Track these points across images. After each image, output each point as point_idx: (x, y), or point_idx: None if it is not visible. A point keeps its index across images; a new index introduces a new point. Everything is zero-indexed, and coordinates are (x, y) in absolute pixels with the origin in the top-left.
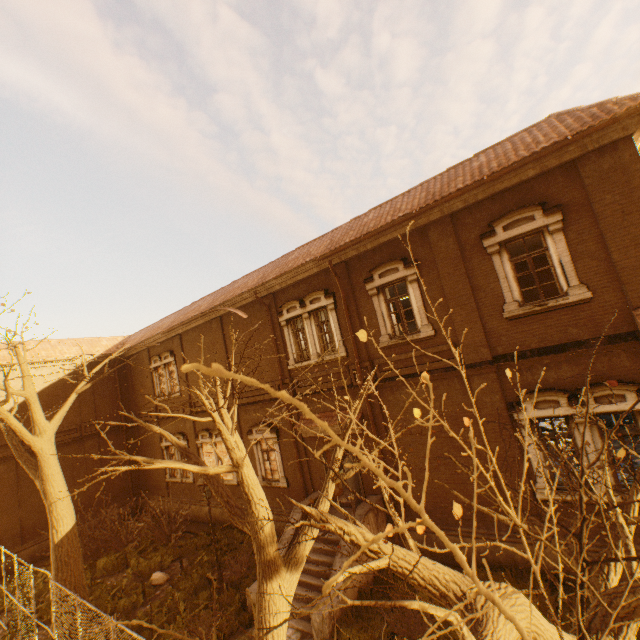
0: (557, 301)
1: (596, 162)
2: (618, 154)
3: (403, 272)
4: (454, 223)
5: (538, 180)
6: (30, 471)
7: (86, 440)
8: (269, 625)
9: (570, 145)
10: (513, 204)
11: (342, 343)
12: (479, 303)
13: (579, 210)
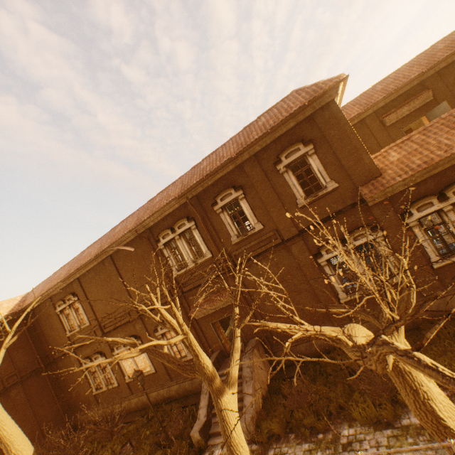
0: (323, 192)
1: (322, 115)
2: (331, 109)
3: (235, 194)
4: (257, 159)
5: (296, 128)
6: None
7: (10, 390)
8: (230, 424)
9: (307, 107)
10: (287, 143)
11: (207, 249)
12: (283, 203)
13: (320, 141)
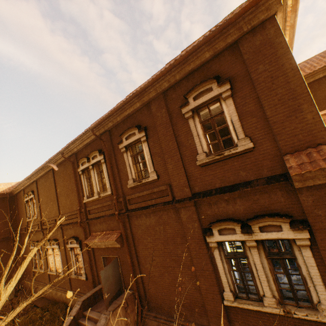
0: (230, 151)
1: (251, 40)
2: (266, 32)
3: (138, 135)
4: (166, 98)
5: (214, 61)
6: None
7: None
8: None
9: (231, 28)
10: (200, 80)
11: (109, 185)
12: (183, 155)
13: (242, 80)
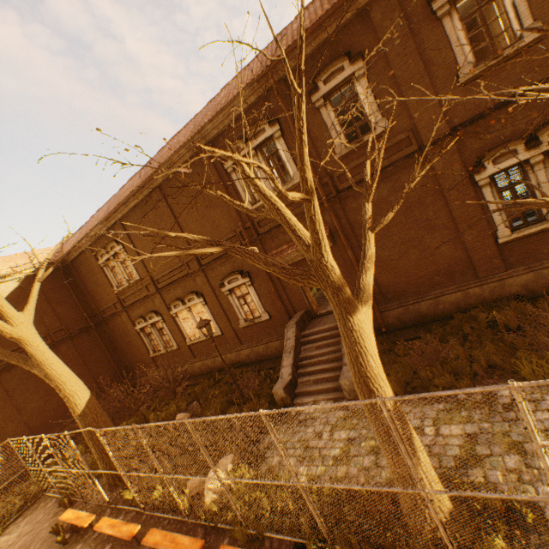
0: (513, 48)
1: None
2: None
3: (349, 69)
4: None
5: None
6: (22, 364)
7: (60, 345)
8: (366, 350)
9: None
10: None
11: (296, 169)
12: (432, 79)
13: None
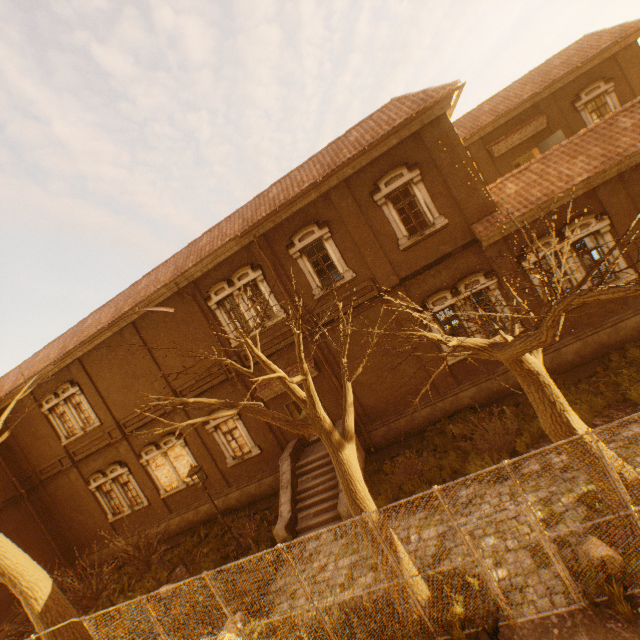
0: (430, 230)
1: (431, 132)
2: (441, 126)
3: (319, 233)
4: (348, 187)
5: (399, 147)
6: None
7: None
8: (354, 477)
9: (414, 121)
10: (387, 166)
11: (280, 307)
12: (381, 244)
13: (428, 166)
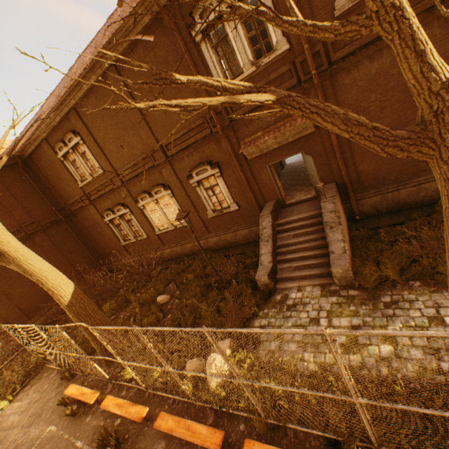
0: None
1: None
2: None
3: None
4: None
5: None
6: None
7: (34, 237)
8: None
9: None
10: None
11: (281, 34)
12: None
13: None
